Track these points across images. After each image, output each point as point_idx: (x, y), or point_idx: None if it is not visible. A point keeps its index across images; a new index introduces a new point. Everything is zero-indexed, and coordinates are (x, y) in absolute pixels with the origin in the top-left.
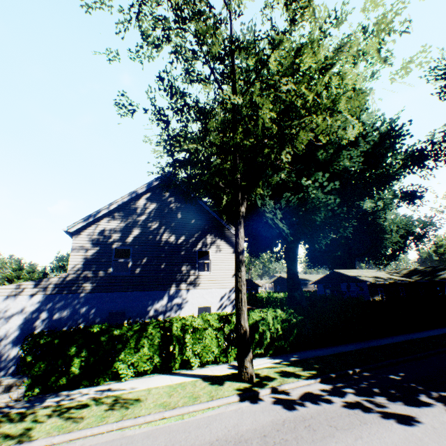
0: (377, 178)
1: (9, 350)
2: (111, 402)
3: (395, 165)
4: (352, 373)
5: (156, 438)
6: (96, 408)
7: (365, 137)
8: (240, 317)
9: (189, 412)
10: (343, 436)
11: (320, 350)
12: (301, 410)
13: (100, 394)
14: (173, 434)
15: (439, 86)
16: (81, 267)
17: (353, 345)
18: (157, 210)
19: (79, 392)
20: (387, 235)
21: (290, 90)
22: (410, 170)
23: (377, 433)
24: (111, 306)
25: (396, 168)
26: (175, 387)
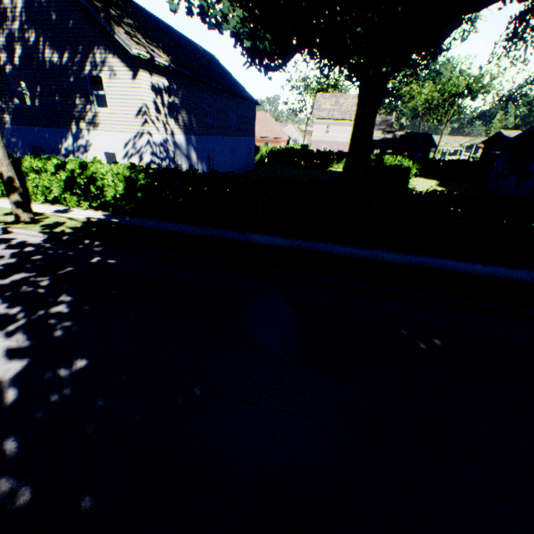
0: None
1: None
2: None
3: None
4: (89, 244)
5: None
6: None
7: None
8: None
9: None
10: None
11: (167, 223)
12: None
13: None
14: None
15: None
16: None
17: (215, 231)
18: (27, 10)
19: None
20: None
21: None
22: None
23: None
24: (31, 140)
25: None
26: None
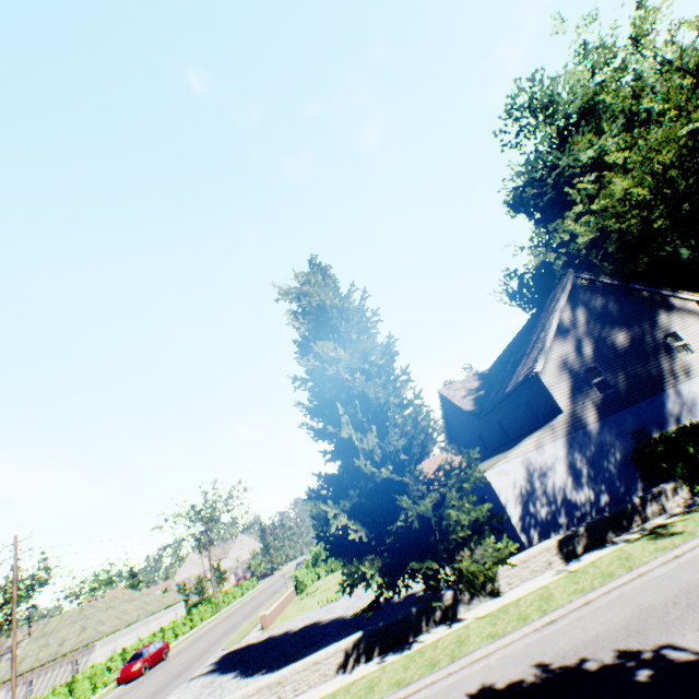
0: None
1: (575, 496)
2: None
3: None
4: None
5: None
6: None
7: None
8: None
9: None
10: None
11: None
12: None
13: None
14: None
15: None
16: (568, 401)
17: None
18: (586, 316)
19: None
20: None
21: None
22: None
23: None
24: (625, 427)
25: None
26: None
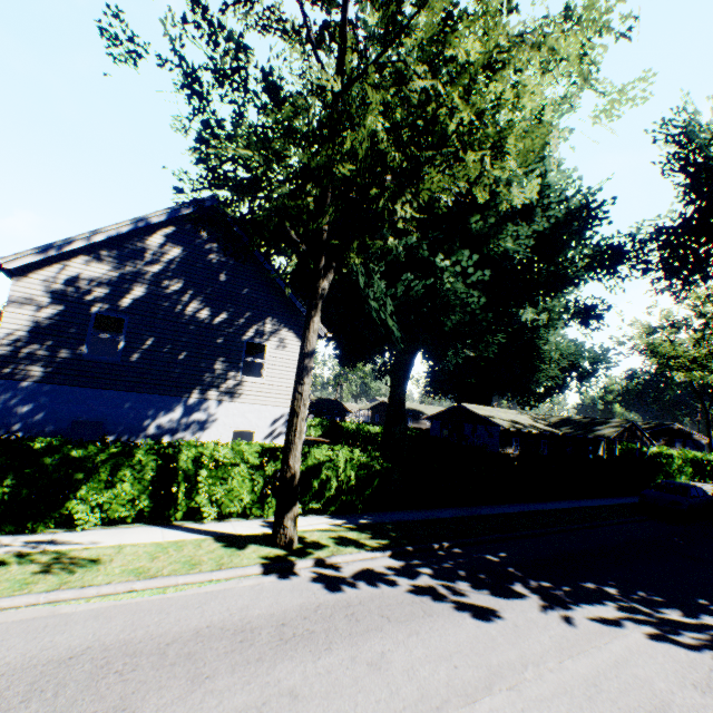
0: (548, 277)
1: None
2: (48, 561)
3: (578, 263)
4: (439, 548)
5: (110, 620)
6: (18, 568)
7: (546, 210)
8: (290, 454)
9: (178, 585)
10: (394, 630)
11: (407, 512)
12: (349, 593)
13: (32, 548)
14: (141, 615)
15: (666, 153)
16: (25, 335)
17: (454, 510)
18: (183, 261)
19: None
20: (545, 364)
21: (436, 93)
22: (595, 274)
23: (441, 629)
24: (77, 410)
25: (579, 268)
26: (166, 546)
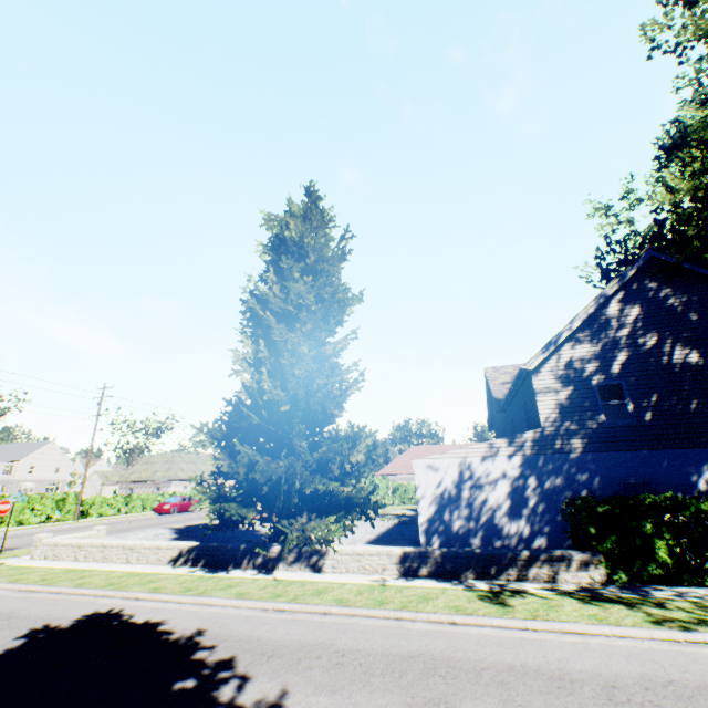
0: None
1: (505, 524)
2: None
3: None
4: None
5: None
6: None
7: None
8: None
9: None
10: None
11: None
12: None
13: None
14: None
15: None
16: (555, 416)
17: None
18: (644, 316)
19: (689, 591)
20: None
21: None
22: None
23: None
24: (621, 472)
25: None
26: None
